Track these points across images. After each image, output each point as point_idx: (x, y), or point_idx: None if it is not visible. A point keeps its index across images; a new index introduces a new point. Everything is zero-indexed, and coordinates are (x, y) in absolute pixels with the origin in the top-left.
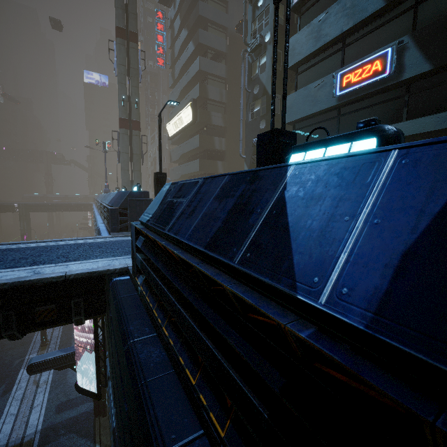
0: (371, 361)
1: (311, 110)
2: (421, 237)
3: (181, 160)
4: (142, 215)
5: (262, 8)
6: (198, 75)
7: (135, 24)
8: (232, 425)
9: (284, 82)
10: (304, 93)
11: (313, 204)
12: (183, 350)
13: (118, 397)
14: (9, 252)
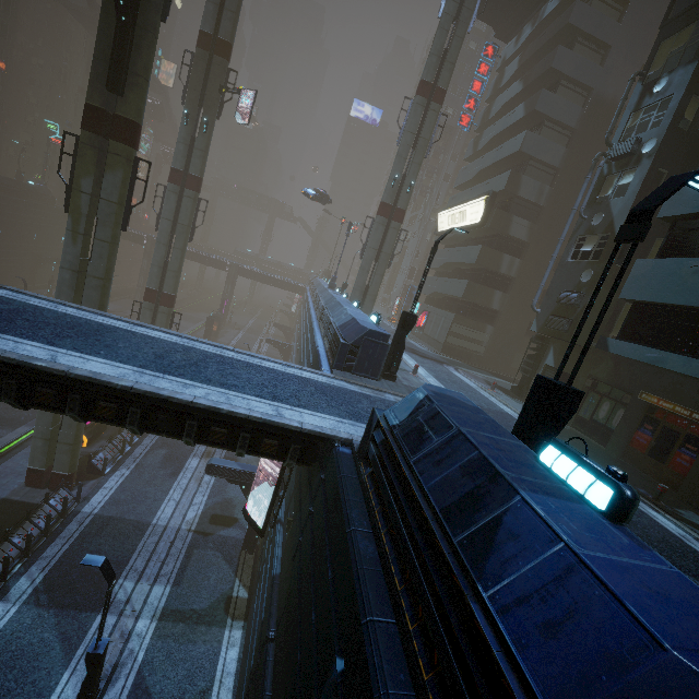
0: (492, 628)
1: (671, 297)
2: (536, 596)
3: (441, 269)
4: (388, 410)
5: (659, 96)
6: (514, 157)
7: (448, 78)
8: (419, 627)
9: (590, 336)
10: (668, 267)
11: (512, 539)
12: (396, 562)
13: (311, 556)
14: (251, 370)
